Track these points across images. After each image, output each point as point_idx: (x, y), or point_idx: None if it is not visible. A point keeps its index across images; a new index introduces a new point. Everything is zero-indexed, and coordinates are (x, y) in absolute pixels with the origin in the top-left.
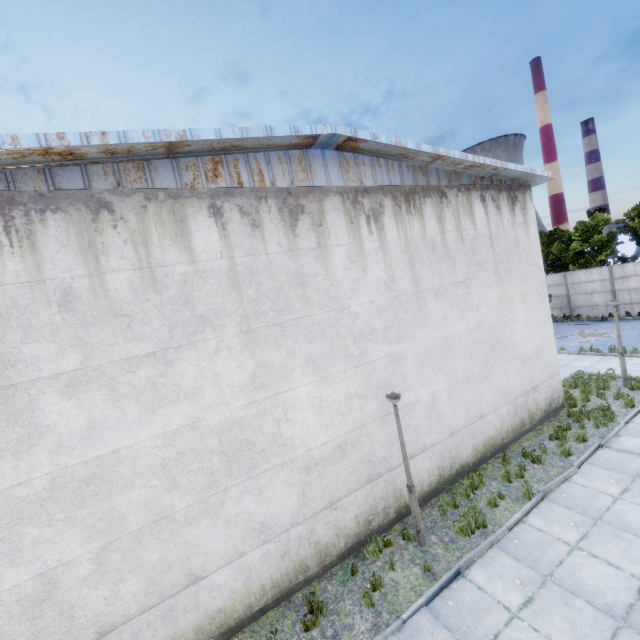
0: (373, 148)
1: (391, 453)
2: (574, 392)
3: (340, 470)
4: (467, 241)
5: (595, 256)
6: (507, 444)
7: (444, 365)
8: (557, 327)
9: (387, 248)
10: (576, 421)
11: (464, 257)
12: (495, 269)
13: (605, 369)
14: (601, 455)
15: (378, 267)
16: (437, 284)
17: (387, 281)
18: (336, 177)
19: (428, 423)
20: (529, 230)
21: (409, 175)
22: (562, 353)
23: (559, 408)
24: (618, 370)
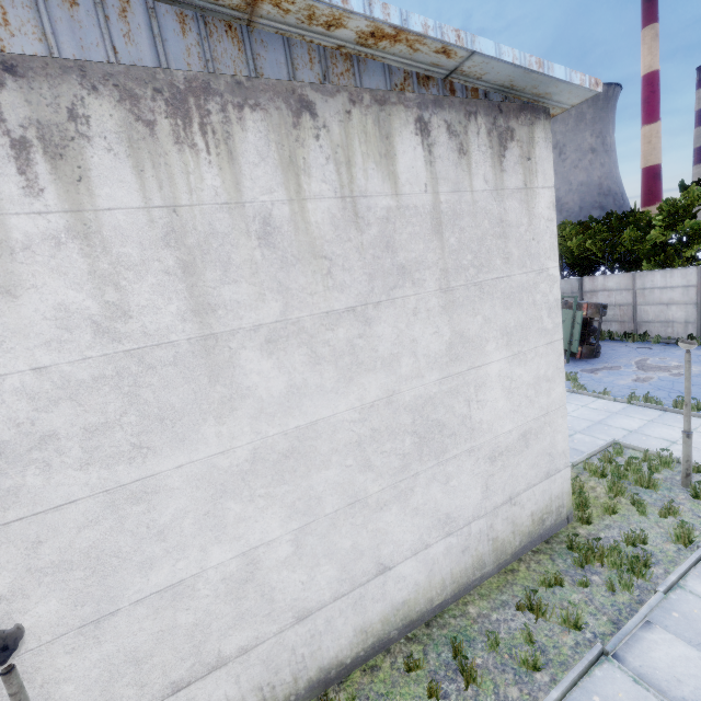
0: None
1: (114, 695)
2: (598, 485)
3: None
4: (371, 221)
5: (681, 250)
6: (440, 606)
7: (287, 489)
8: (611, 349)
9: (101, 232)
10: (579, 564)
11: (359, 256)
12: (442, 282)
13: (660, 440)
14: (599, 683)
15: (65, 281)
16: (274, 318)
17: (101, 315)
18: None
19: (233, 611)
20: (535, 203)
21: (187, 42)
22: (604, 398)
23: (560, 524)
24: (680, 445)
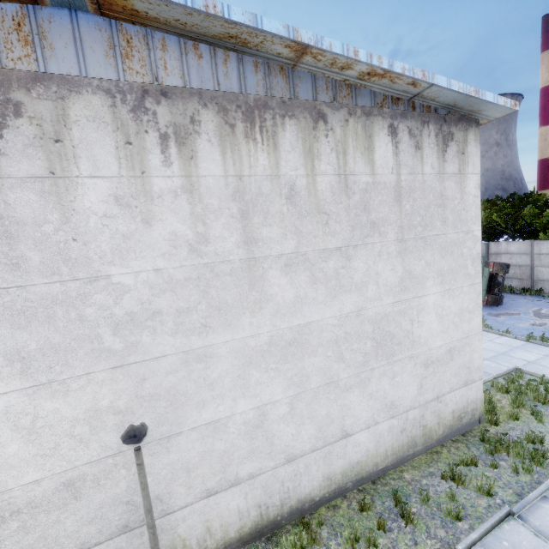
0: (168, 15)
1: (172, 490)
2: (503, 398)
3: (67, 518)
4: (355, 191)
5: None
6: (382, 470)
7: (288, 366)
8: (512, 300)
9: (199, 189)
10: (489, 452)
11: (346, 214)
12: (399, 235)
13: None
14: (507, 533)
15: (177, 217)
16: (291, 250)
17: (193, 240)
18: (101, 63)
19: (248, 446)
20: (466, 184)
21: (257, 78)
22: (506, 336)
23: (473, 423)
24: None
